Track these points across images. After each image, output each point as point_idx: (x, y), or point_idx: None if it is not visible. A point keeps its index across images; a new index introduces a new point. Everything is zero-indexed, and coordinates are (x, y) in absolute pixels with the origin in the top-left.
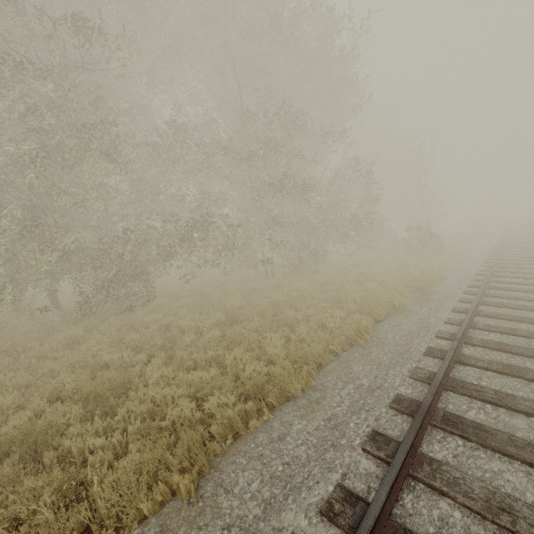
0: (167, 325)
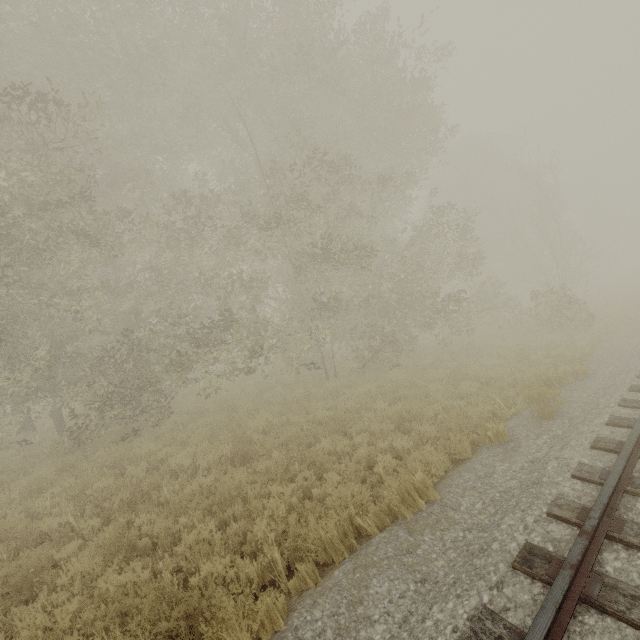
0: (165, 461)
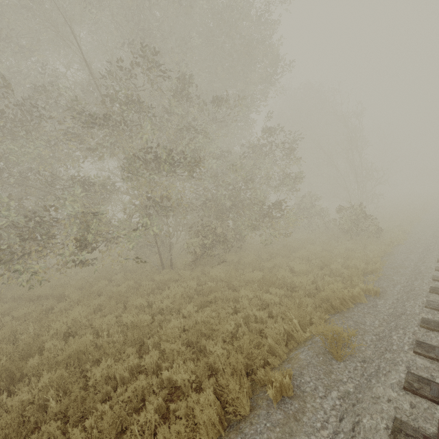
0: None
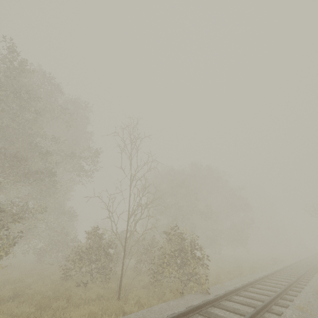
0: None
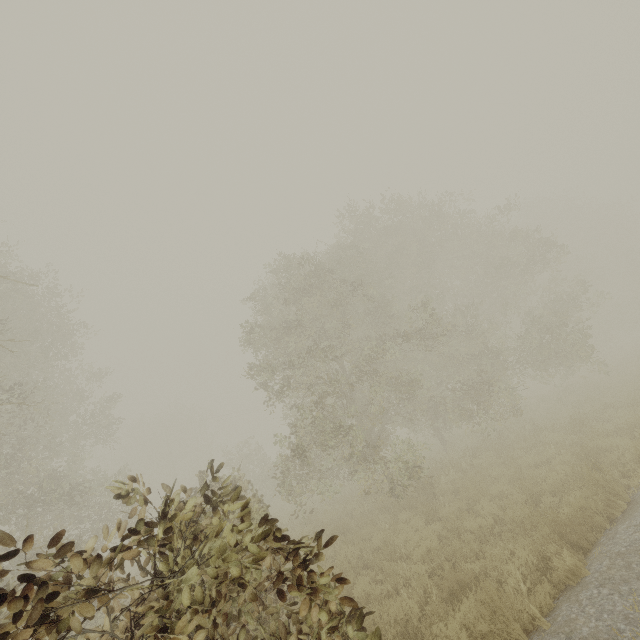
0: None
